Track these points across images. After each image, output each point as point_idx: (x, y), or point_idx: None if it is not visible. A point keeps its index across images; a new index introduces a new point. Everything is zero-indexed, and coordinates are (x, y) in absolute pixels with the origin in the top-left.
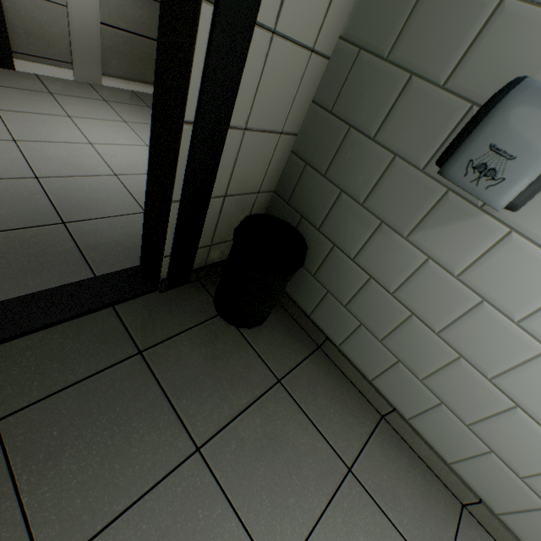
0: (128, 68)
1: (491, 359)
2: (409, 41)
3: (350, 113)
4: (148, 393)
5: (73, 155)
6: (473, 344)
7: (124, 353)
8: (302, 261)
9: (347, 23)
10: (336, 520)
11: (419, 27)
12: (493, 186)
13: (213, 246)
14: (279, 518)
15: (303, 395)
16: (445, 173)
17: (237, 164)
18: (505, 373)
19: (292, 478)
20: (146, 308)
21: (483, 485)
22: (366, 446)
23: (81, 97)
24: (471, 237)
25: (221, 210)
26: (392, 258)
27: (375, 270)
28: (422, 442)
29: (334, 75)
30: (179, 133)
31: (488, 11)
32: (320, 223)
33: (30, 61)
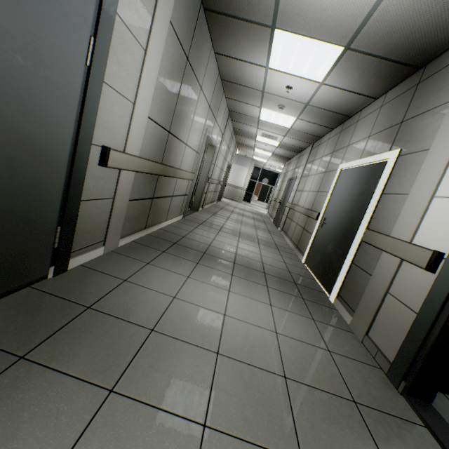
0: (132, 224)
1: None
2: None
3: None
4: None
5: (245, 335)
6: None
7: None
8: None
9: None
10: None
11: None
12: None
13: None
14: None
15: None
16: None
17: None
18: None
19: None
20: None
21: None
22: None
23: (138, 270)
24: None
25: None
26: None
27: None
28: None
29: None
30: None
31: None
32: None
33: (77, 254)
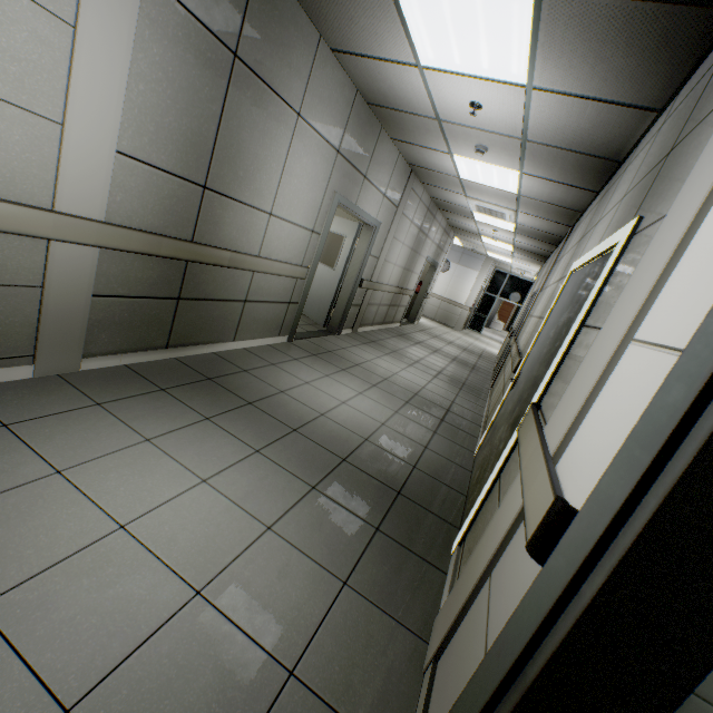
0: (124, 337)
1: None
2: None
3: None
4: None
5: (106, 582)
6: None
7: None
8: None
9: None
10: None
11: None
12: None
13: None
14: None
15: None
16: None
17: None
18: None
19: None
20: None
21: None
22: None
23: (59, 412)
24: None
25: None
26: None
27: None
28: None
29: None
30: None
31: None
32: None
33: None
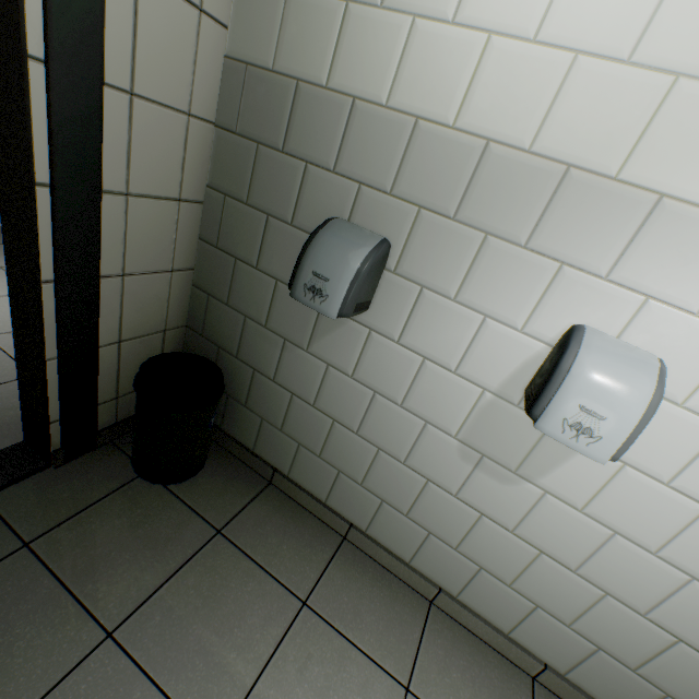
0: None
1: (398, 444)
2: (259, 191)
3: (233, 247)
4: (38, 589)
5: None
6: (383, 434)
7: (2, 551)
8: (219, 393)
9: (209, 175)
10: (286, 660)
11: (262, 181)
12: (324, 301)
13: (121, 398)
14: (217, 679)
15: (250, 539)
16: (294, 295)
17: (125, 308)
18: (410, 453)
19: (234, 632)
20: (35, 490)
21: (438, 571)
22: (325, 574)
23: None
24: (349, 340)
25: (120, 356)
26: (303, 371)
27: (294, 386)
28: (382, 550)
29: (211, 216)
30: (39, 292)
31: (301, 172)
32: (237, 350)
33: None
